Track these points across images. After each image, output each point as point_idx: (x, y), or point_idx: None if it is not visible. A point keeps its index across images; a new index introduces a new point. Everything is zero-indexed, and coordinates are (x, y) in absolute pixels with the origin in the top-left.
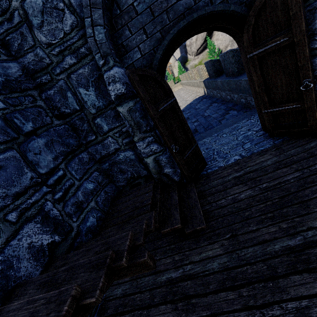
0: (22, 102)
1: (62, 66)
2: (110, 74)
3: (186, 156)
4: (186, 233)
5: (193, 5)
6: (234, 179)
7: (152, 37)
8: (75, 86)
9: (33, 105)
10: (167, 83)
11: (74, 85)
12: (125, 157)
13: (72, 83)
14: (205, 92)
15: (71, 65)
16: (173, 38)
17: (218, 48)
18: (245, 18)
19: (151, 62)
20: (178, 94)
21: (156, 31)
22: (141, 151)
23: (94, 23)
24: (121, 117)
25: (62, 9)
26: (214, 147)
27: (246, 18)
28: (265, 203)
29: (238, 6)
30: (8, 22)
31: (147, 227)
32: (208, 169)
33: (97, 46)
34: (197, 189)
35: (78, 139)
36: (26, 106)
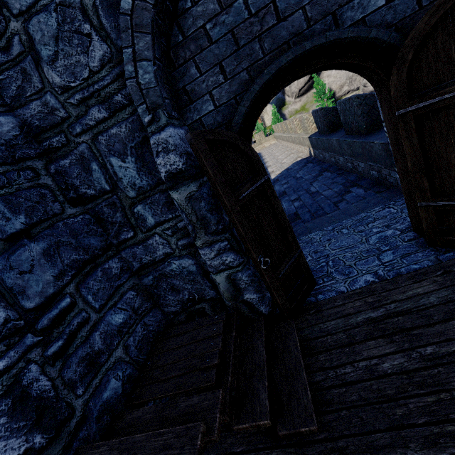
0: (13, 180)
1: (84, 122)
2: (160, 137)
3: (282, 272)
4: (279, 435)
5: (305, 29)
6: (366, 322)
7: (233, 79)
8: (104, 154)
9: (32, 184)
10: (256, 152)
11: (102, 152)
12: (180, 268)
13: (100, 150)
14: (311, 153)
15: (98, 121)
16: (269, 81)
17: (329, 87)
18: (395, 51)
19: (230, 118)
20: (269, 152)
21: (241, 70)
22: (206, 263)
23: (137, 55)
24: (176, 205)
25: (87, 34)
26: (328, 252)
27: (397, 50)
28: (435, 395)
29: (384, 30)
30: (3, 53)
31: (207, 430)
32: (319, 292)
33: (142, 93)
34: (299, 333)
35: (104, 237)
36: (20, 187)
